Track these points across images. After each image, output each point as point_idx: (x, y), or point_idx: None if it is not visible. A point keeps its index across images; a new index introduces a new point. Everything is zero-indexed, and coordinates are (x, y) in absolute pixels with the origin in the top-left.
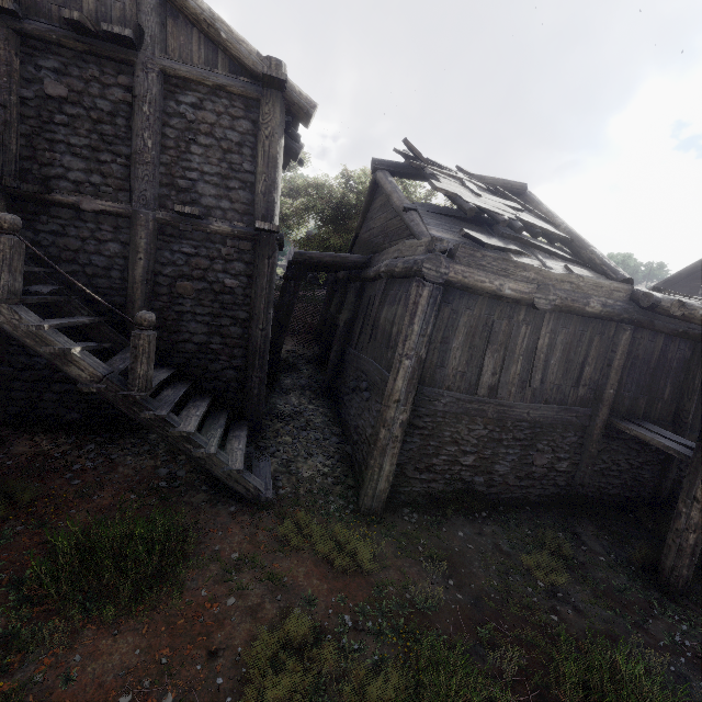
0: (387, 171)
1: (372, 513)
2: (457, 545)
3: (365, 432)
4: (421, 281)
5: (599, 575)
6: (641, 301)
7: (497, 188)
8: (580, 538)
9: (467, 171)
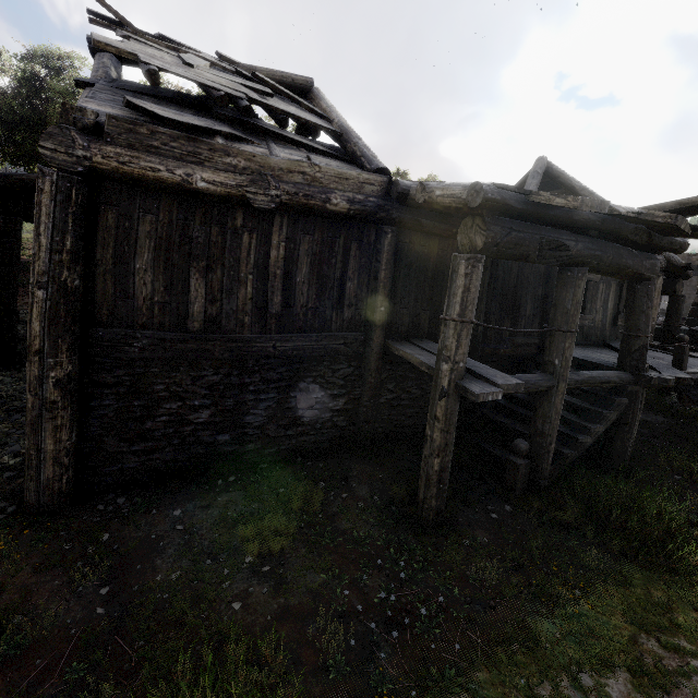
0: (111, 54)
1: (42, 512)
2: (160, 530)
3: None
4: (40, 168)
5: (344, 526)
6: (392, 192)
7: (254, 73)
8: (349, 483)
9: (230, 58)
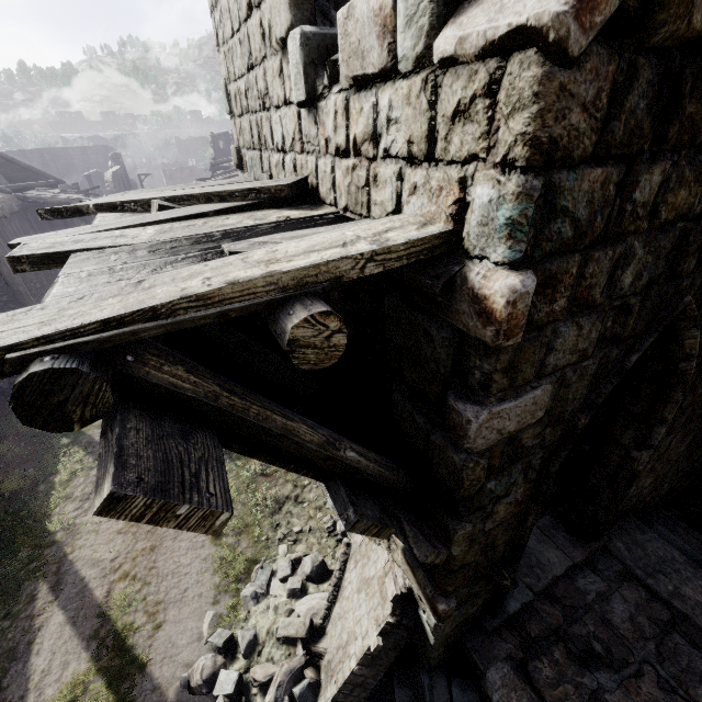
0: None
1: None
2: None
3: (1, 301)
4: None
5: None
6: (26, 200)
7: None
8: None
9: None
